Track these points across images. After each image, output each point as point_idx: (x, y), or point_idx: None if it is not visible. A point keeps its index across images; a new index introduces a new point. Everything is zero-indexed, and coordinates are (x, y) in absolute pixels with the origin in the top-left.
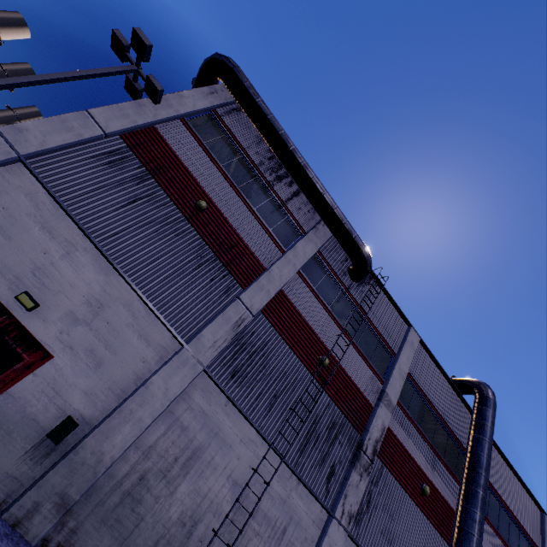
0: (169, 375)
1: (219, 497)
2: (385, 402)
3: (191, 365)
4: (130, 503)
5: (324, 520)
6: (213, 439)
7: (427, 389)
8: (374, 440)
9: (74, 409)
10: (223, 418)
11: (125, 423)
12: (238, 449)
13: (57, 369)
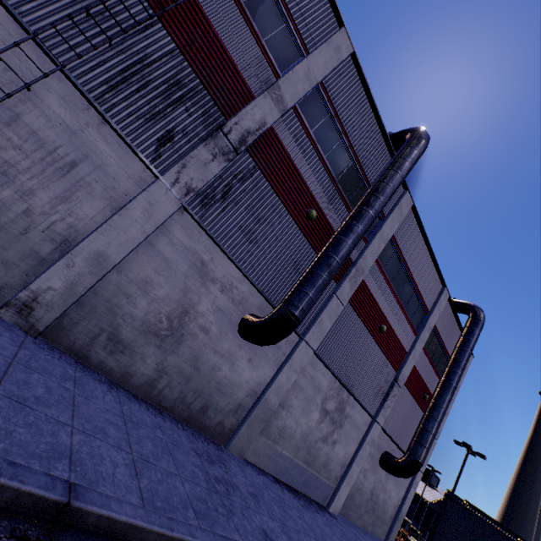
0: None
1: None
2: (272, 96)
3: None
4: None
5: (148, 183)
6: None
7: (348, 121)
8: (245, 130)
9: None
10: None
11: None
12: None
13: None
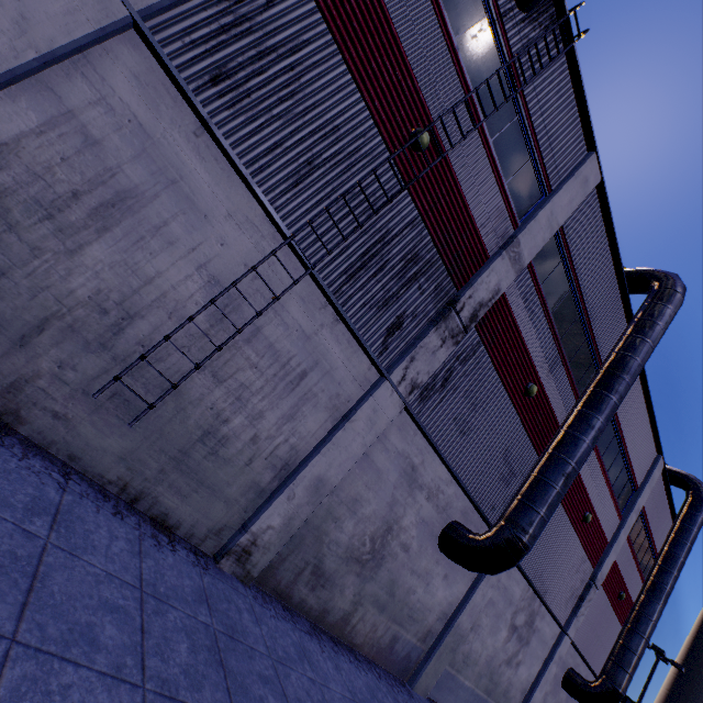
0: None
1: (179, 292)
2: (510, 255)
3: None
4: None
5: (371, 382)
6: (165, 190)
7: (581, 266)
8: (478, 302)
9: None
10: (189, 158)
11: None
12: (221, 227)
13: None
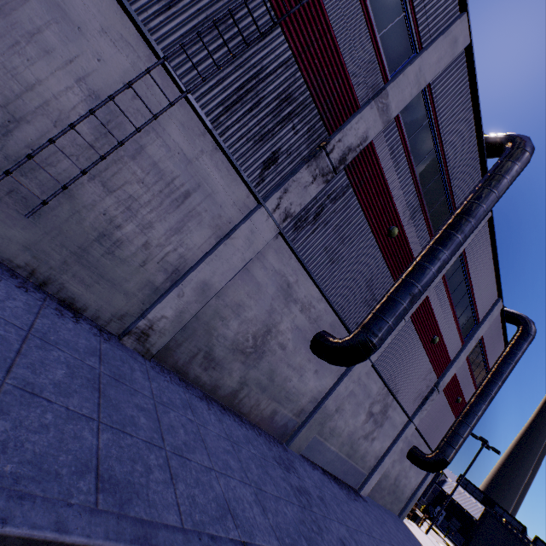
0: None
1: (61, 102)
2: (379, 105)
3: None
4: None
5: (250, 208)
6: None
7: (446, 127)
8: (347, 147)
9: None
10: None
11: None
12: (97, 42)
13: None
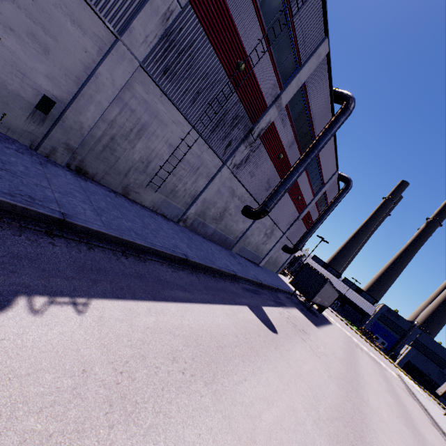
0: (112, 68)
1: (161, 151)
2: (277, 105)
3: (128, 60)
4: (109, 151)
5: (220, 166)
6: (154, 120)
7: (312, 97)
8: (261, 129)
9: (46, 90)
10: (160, 106)
11: (89, 104)
12: (171, 127)
13: (11, 53)
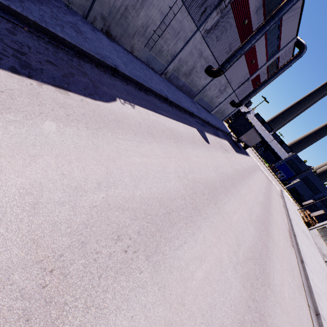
0: None
1: (155, 19)
2: None
3: None
4: (124, 19)
5: (194, 31)
6: None
7: None
8: None
9: None
10: None
11: None
12: None
13: None
